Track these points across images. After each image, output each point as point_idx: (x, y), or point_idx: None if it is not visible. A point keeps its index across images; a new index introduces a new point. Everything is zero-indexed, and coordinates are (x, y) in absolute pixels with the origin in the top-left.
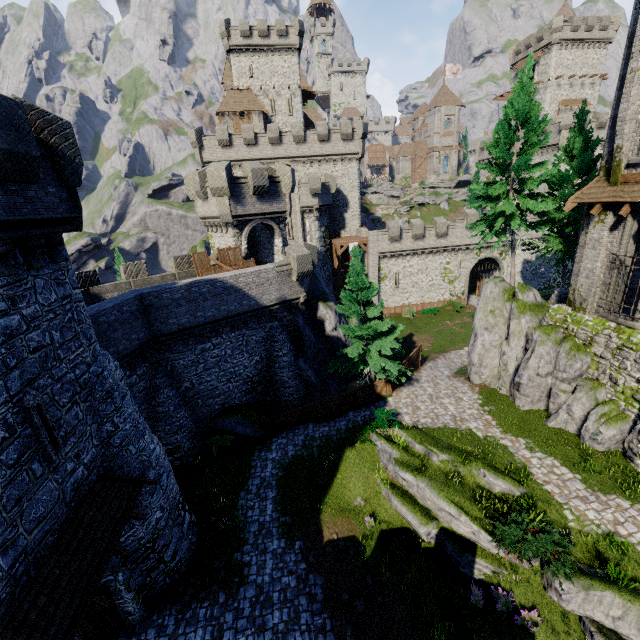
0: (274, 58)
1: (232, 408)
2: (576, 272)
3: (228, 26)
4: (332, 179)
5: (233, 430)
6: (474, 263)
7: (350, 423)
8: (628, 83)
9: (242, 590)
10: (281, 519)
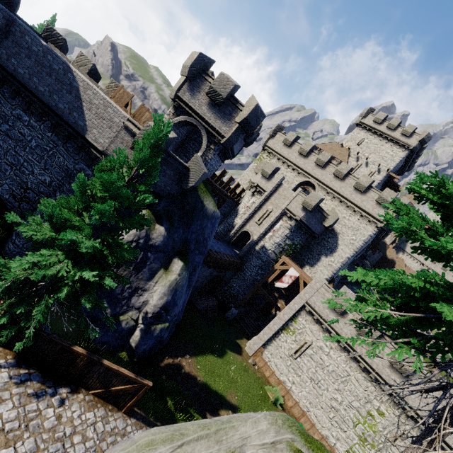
0: (385, 144)
1: None
2: None
3: (370, 112)
4: (334, 215)
5: None
6: None
7: None
8: None
9: None
10: None
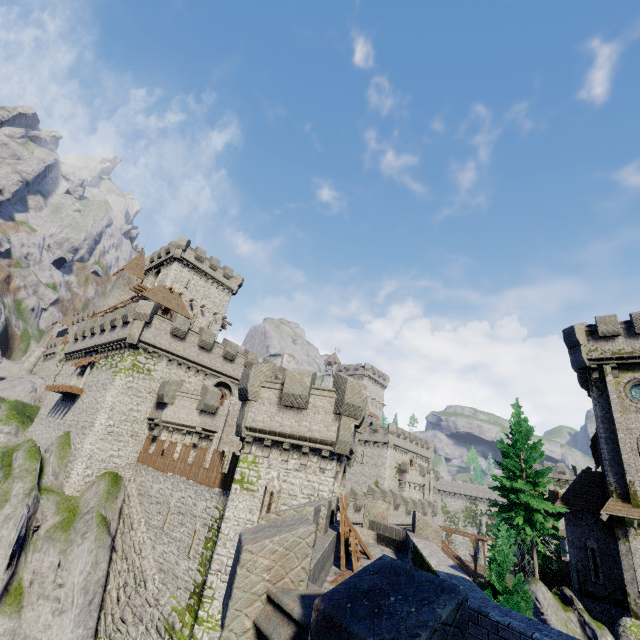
0: (212, 287)
1: None
2: (629, 580)
3: (188, 244)
4: None
5: None
6: None
7: None
8: (622, 444)
9: None
10: None
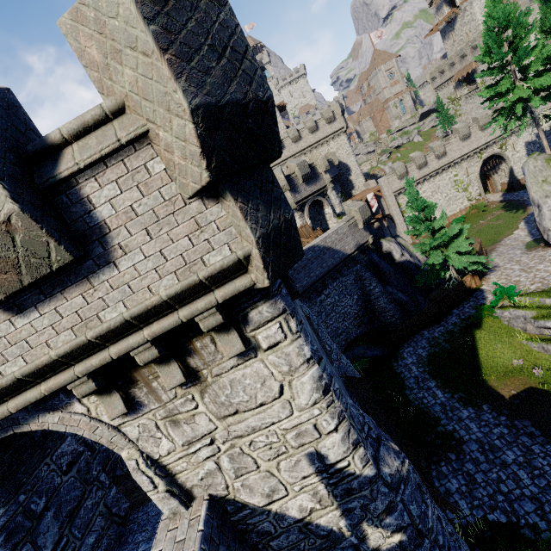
0: None
1: (354, 340)
2: None
3: None
4: (332, 155)
5: (364, 355)
6: (479, 166)
7: (461, 315)
8: None
9: (465, 447)
10: (455, 396)
